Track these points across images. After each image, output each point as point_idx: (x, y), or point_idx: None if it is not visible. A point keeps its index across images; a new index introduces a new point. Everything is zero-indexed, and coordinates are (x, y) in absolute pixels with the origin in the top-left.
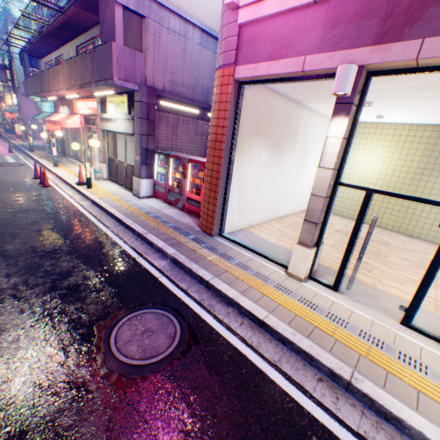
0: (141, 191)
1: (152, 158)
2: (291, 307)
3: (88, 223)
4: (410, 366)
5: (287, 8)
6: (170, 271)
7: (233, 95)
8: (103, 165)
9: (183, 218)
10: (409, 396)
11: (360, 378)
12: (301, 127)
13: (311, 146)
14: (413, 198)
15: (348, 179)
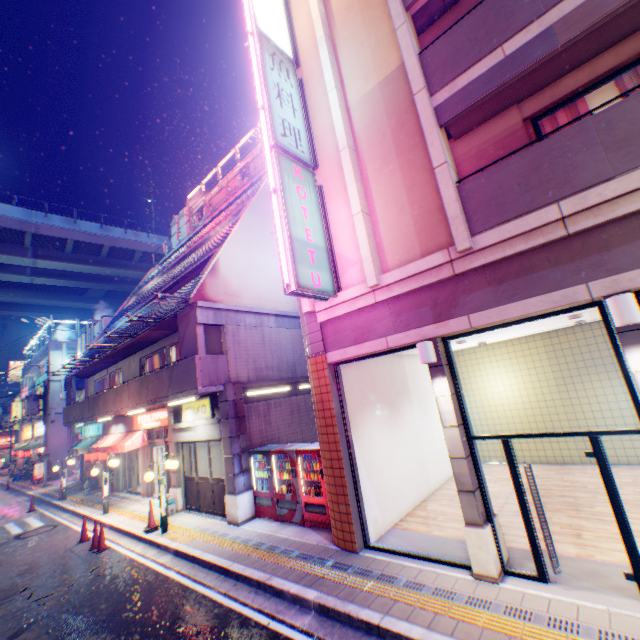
0: (240, 512)
1: (247, 460)
2: (498, 626)
3: (181, 590)
4: None
5: (357, 308)
6: (321, 629)
7: (331, 376)
8: (177, 489)
9: (307, 536)
10: None
11: None
12: (407, 374)
13: (428, 387)
14: (544, 433)
15: (490, 410)
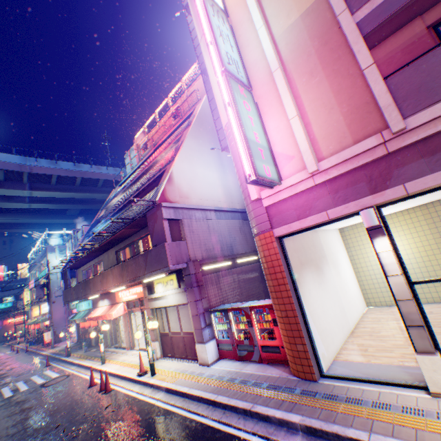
0: (208, 356)
1: (209, 317)
2: None
3: (182, 420)
4: None
5: (298, 191)
6: None
7: (278, 247)
8: (155, 342)
9: (268, 371)
10: None
11: None
12: (322, 244)
13: (335, 253)
14: None
15: None
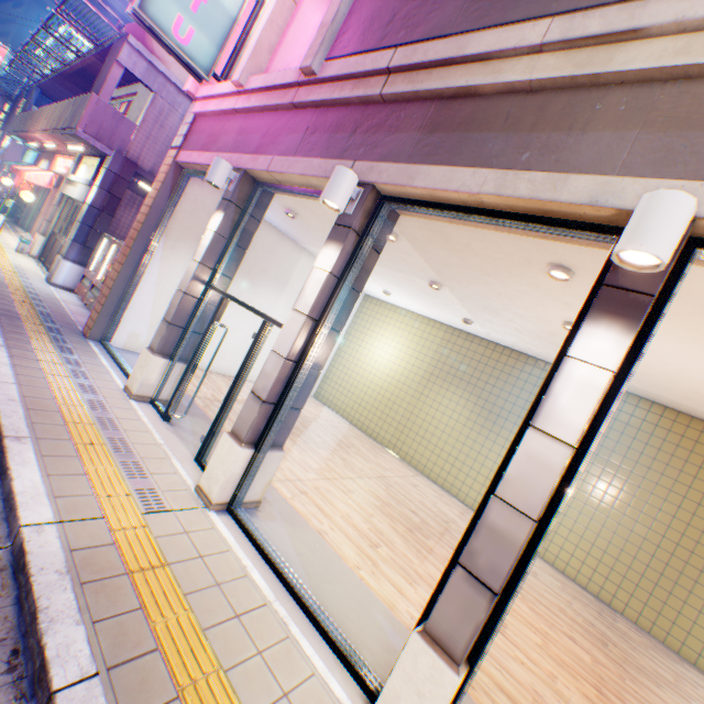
0: (58, 275)
1: (98, 242)
2: (62, 395)
3: None
4: (124, 468)
5: (221, 110)
6: None
7: (172, 178)
8: (40, 237)
9: (80, 316)
10: (64, 470)
11: (27, 442)
12: (299, 272)
13: None
14: (246, 305)
15: (361, 367)
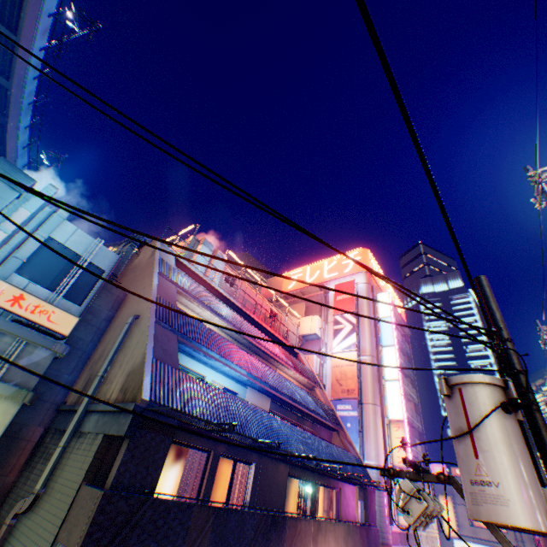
0: None
1: None
2: None
3: None
4: None
5: (397, 530)
6: None
7: None
8: None
9: None
10: None
11: None
12: None
13: None
14: None
15: None
